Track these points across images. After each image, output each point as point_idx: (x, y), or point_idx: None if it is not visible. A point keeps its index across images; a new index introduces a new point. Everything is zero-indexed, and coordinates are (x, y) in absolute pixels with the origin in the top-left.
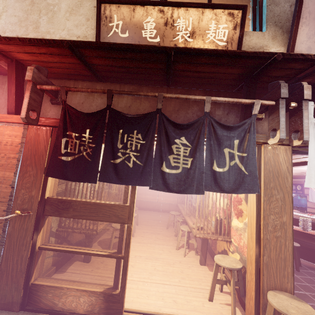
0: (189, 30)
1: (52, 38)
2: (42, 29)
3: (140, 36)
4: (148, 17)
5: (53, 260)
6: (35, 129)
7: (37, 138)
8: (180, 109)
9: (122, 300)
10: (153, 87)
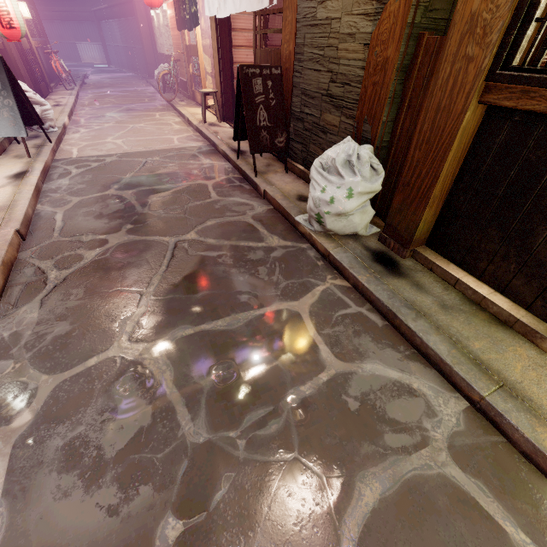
0: None
1: None
2: None
3: None
4: None
5: None
6: None
7: None
8: None
9: None
10: None
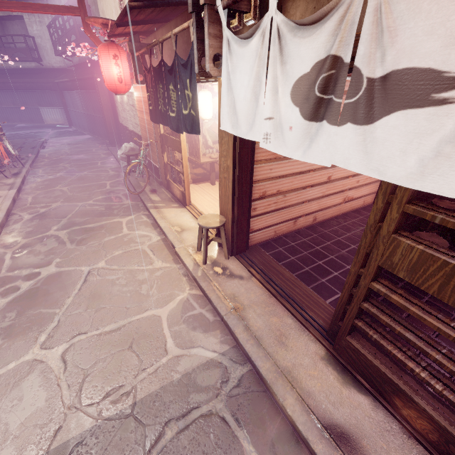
0: None
1: None
2: None
3: None
4: None
5: (192, 176)
6: None
7: None
8: None
9: (186, 197)
10: (181, 15)
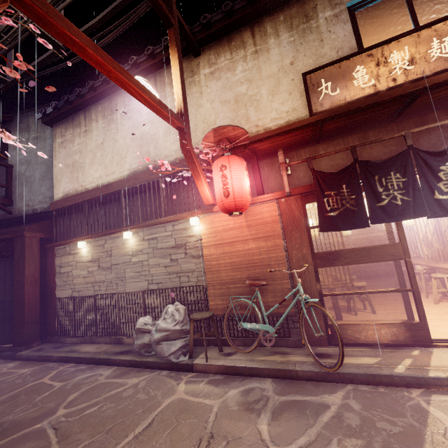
0: (407, 59)
1: (264, 122)
2: (252, 119)
3: (351, 87)
4: (357, 67)
5: None
6: (285, 200)
7: (289, 207)
8: (420, 137)
9: (426, 327)
10: (379, 127)
